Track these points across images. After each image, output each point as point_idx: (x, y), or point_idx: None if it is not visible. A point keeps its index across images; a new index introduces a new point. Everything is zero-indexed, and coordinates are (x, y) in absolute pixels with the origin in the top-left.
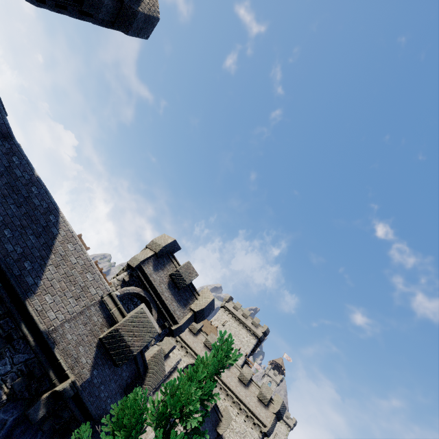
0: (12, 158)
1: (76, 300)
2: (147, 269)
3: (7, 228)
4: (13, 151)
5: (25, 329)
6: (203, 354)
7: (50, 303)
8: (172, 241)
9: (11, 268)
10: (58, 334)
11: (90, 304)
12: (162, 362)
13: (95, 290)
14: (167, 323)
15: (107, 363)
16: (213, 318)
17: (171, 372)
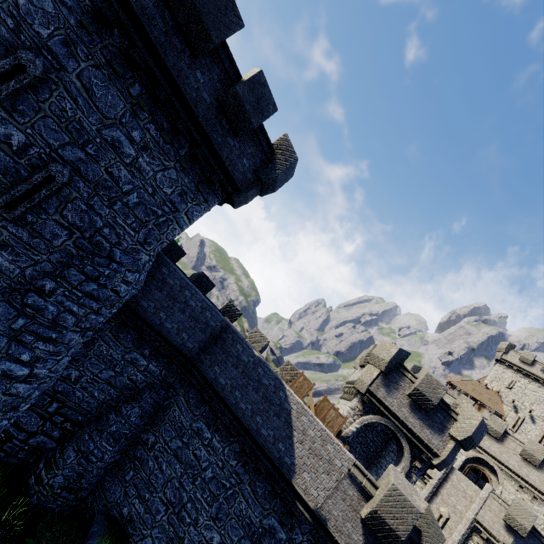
0: (236, 346)
1: (328, 475)
2: (378, 393)
3: (257, 415)
4: (235, 340)
5: (300, 506)
6: (487, 445)
7: (309, 481)
8: (396, 351)
9: (272, 451)
10: (325, 510)
11: (340, 477)
12: (435, 524)
13: (339, 462)
14: (425, 455)
15: (377, 539)
16: (488, 378)
17: (447, 472)
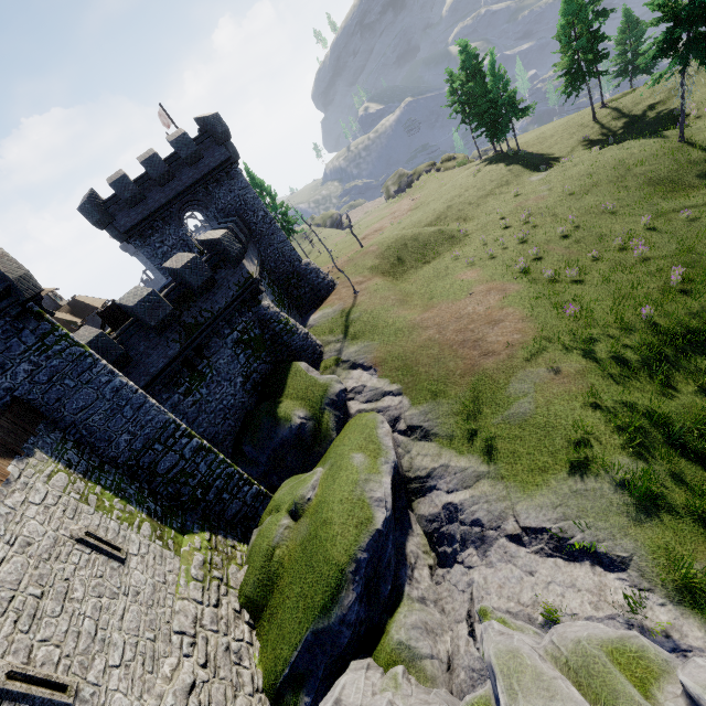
0: None
1: None
2: None
3: None
4: None
5: None
6: None
7: None
8: None
9: None
10: None
11: None
12: None
13: None
14: None
15: None
16: None
17: None
